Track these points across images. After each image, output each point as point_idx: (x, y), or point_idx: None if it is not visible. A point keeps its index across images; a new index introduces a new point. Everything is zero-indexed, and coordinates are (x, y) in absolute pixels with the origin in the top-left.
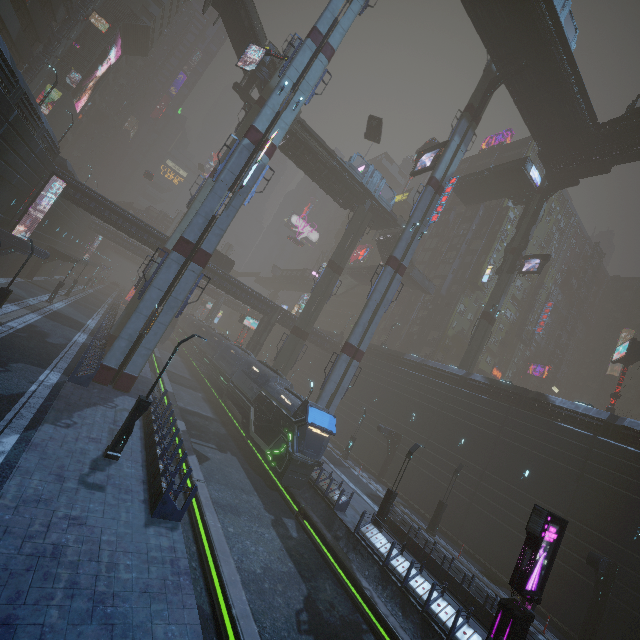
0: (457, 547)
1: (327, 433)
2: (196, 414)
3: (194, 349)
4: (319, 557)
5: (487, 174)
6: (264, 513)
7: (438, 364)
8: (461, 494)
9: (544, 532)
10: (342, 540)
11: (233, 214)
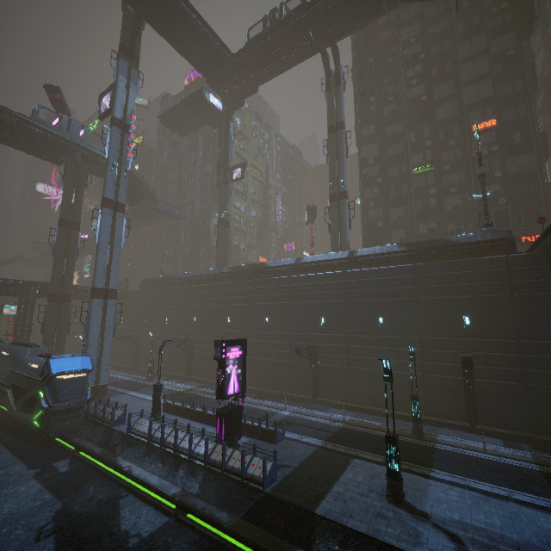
0: None
1: (84, 373)
2: None
3: None
4: (91, 471)
5: (182, 107)
6: (26, 473)
7: (200, 272)
8: None
9: (224, 354)
10: (119, 445)
11: None
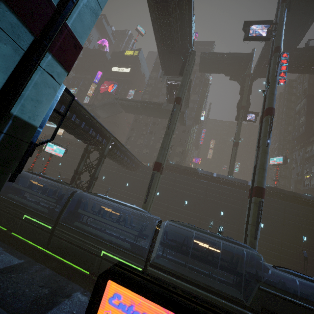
0: None
1: None
2: None
3: None
4: None
5: (226, 56)
6: None
7: (225, 176)
8: (272, 258)
9: None
10: None
11: None
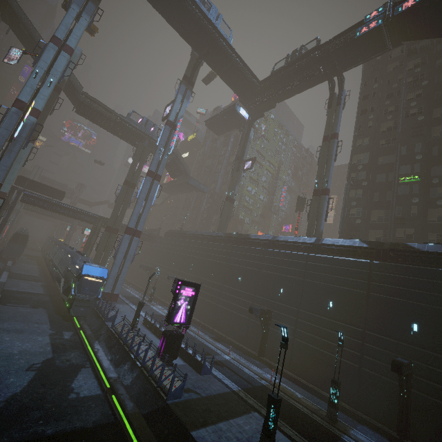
0: (206, 330)
1: (101, 279)
2: (26, 293)
3: (47, 258)
4: (79, 344)
5: (221, 115)
6: (47, 331)
7: (203, 232)
8: (214, 302)
9: (178, 290)
10: (103, 334)
11: (14, 156)
